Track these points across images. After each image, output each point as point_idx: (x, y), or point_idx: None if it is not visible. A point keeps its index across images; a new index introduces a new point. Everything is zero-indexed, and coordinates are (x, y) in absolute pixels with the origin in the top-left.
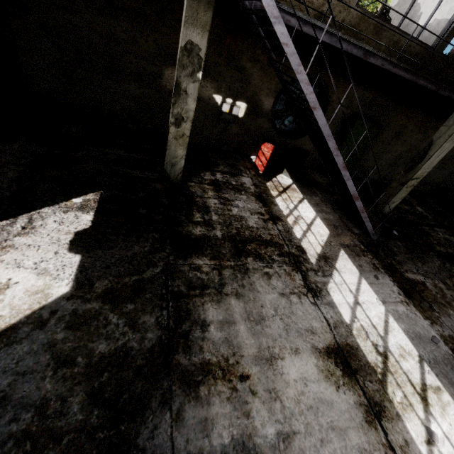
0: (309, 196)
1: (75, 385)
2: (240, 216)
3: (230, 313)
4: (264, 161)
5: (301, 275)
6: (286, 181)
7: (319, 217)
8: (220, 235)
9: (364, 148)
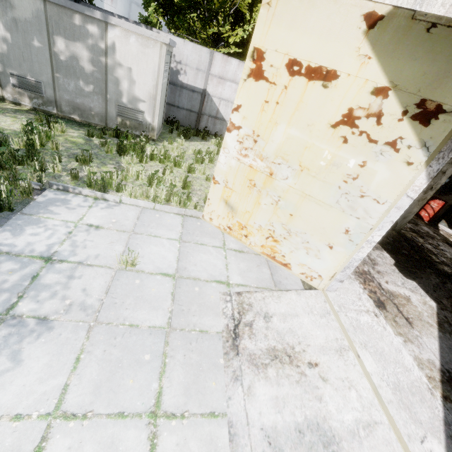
0: None
1: None
2: None
3: None
4: (431, 213)
5: None
6: (448, 231)
7: None
8: None
9: None
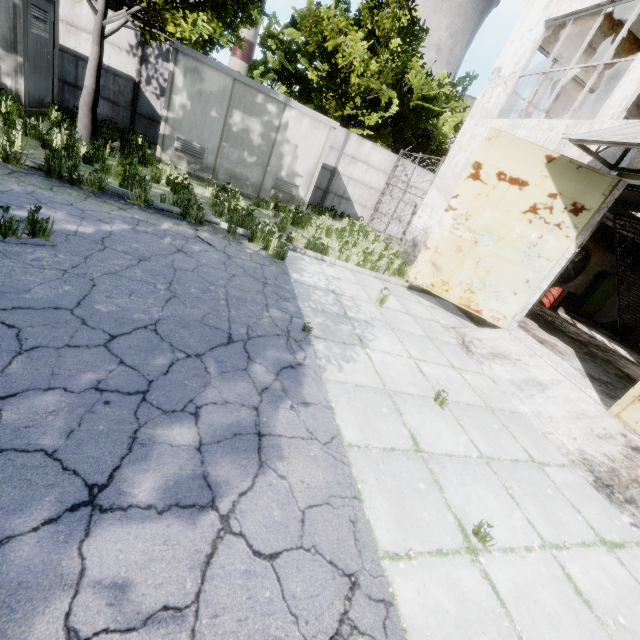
0: (589, 328)
1: (620, 379)
2: (577, 332)
3: (633, 373)
4: (551, 300)
5: (639, 367)
6: (566, 316)
7: (609, 341)
8: (584, 340)
9: (609, 297)
